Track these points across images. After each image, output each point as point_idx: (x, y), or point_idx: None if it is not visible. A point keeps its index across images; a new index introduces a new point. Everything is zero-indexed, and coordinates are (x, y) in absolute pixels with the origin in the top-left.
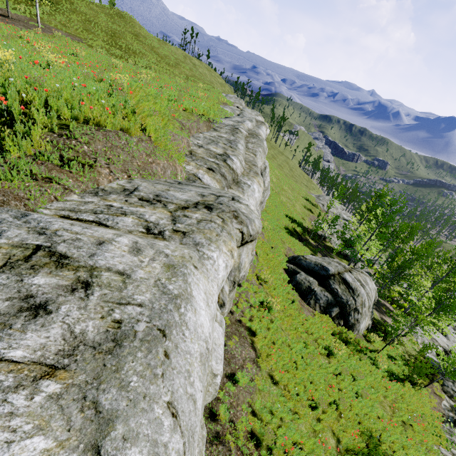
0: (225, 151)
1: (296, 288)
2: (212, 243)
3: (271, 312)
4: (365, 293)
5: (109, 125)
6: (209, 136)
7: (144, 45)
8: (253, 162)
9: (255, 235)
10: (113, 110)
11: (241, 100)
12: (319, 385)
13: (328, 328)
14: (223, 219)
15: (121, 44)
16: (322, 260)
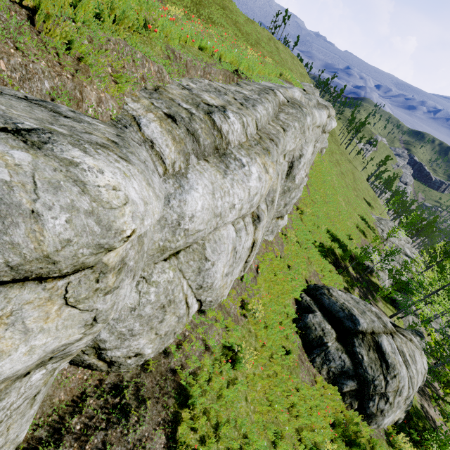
0: (226, 105)
1: (301, 333)
2: None
3: (237, 367)
4: (406, 375)
5: None
6: (219, 86)
7: (228, 19)
8: (273, 135)
9: (34, 265)
10: None
11: (315, 90)
12: None
13: (329, 412)
14: None
15: (202, 12)
16: (354, 304)
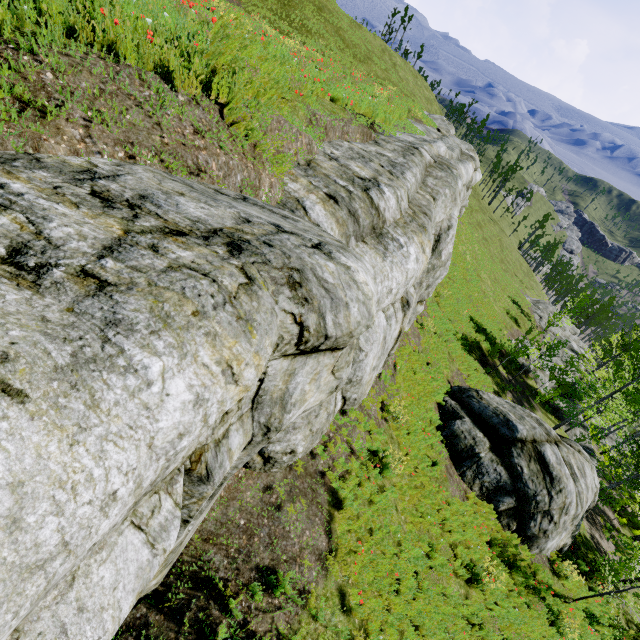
0: (376, 176)
1: (447, 442)
2: (168, 330)
3: (385, 473)
4: (574, 490)
5: (131, 54)
6: (360, 148)
7: (327, 25)
8: (425, 207)
9: (342, 339)
10: (161, 39)
11: (450, 126)
12: (431, 638)
13: (485, 529)
14: (250, 280)
15: (294, 17)
16: (510, 409)
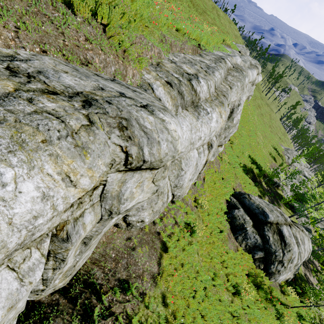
0: (197, 73)
1: (229, 221)
2: (22, 151)
3: (193, 235)
4: (297, 251)
5: None
6: (190, 58)
7: None
8: (224, 92)
9: (155, 163)
10: None
11: (247, 50)
12: (210, 322)
13: (246, 267)
14: (91, 123)
15: None
16: (265, 205)
